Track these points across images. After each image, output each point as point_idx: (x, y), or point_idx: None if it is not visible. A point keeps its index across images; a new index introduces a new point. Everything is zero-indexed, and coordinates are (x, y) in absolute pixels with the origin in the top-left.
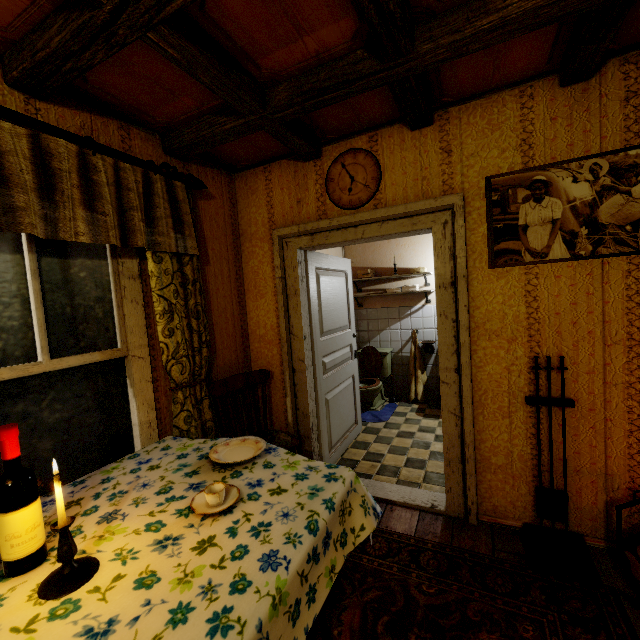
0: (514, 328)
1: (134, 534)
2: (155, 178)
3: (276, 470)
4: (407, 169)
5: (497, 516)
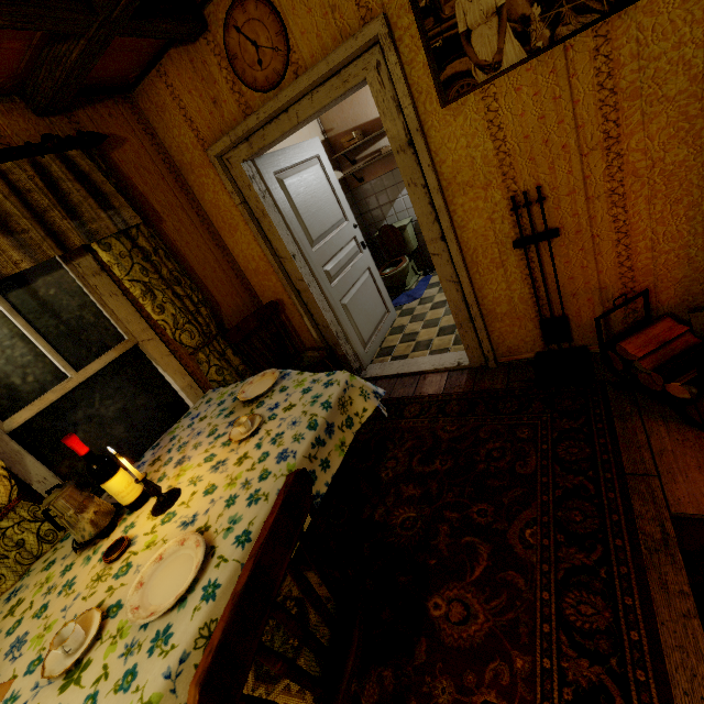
0: (486, 172)
1: (198, 467)
2: (46, 161)
3: (289, 391)
4: (310, 2)
5: (513, 355)
